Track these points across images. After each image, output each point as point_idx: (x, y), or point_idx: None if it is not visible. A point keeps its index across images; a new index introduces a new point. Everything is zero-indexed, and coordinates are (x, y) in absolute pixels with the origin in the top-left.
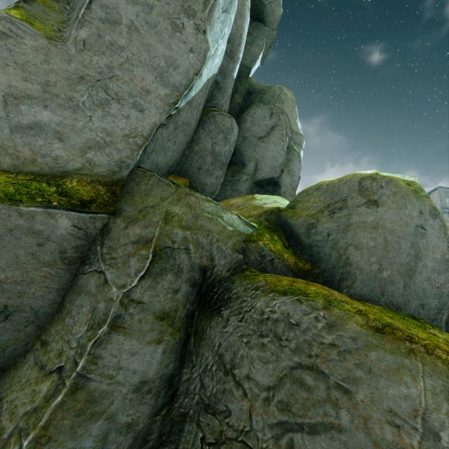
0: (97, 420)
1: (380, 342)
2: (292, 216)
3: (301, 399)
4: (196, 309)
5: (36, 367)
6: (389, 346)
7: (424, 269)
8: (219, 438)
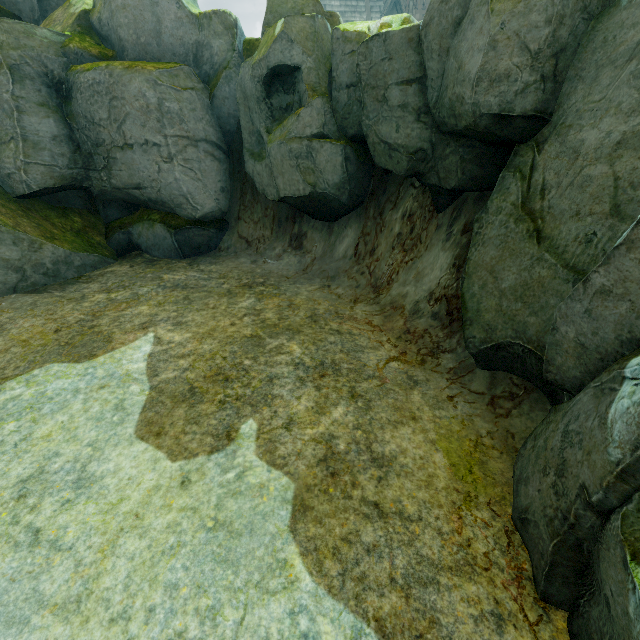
0: (44, 151)
1: (126, 72)
2: (92, 16)
3: (117, 113)
4: (63, 103)
5: (3, 145)
6: (129, 72)
7: (166, 29)
8: (108, 153)
